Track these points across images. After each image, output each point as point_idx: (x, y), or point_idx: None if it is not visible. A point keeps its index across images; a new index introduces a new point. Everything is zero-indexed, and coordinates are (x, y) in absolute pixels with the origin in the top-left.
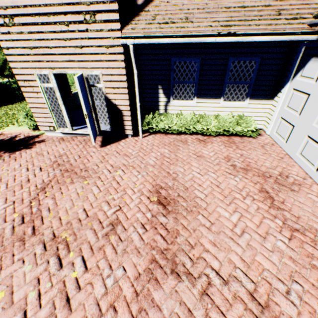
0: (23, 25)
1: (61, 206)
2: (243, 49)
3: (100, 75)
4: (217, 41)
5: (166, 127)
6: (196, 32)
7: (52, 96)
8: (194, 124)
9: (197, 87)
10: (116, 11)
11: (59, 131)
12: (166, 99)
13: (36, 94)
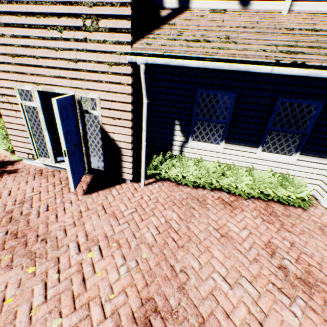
0: (5, 26)
1: None
2: (300, 88)
3: (97, 99)
4: (275, 72)
5: (179, 176)
6: (240, 56)
7: (38, 116)
8: (218, 178)
9: (227, 128)
10: (128, 17)
11: (38, 162)
12: (184, 138)
13: (14, 112)
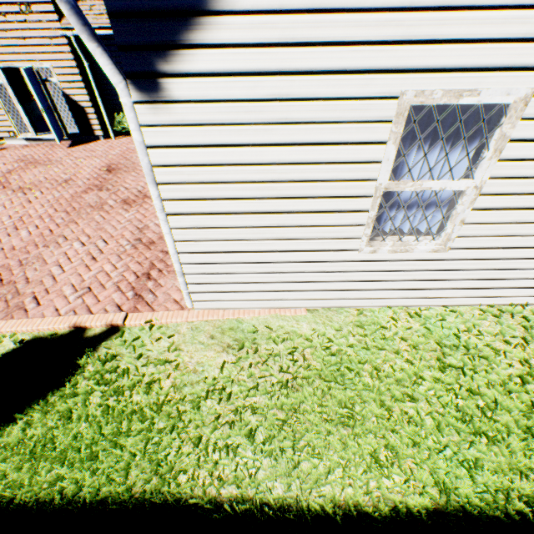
0: None
1: (26, 178)
2: None
3: (51, 68)
4: None
5: None
6: None
7: (5, 95)
8: None
9: None
10: (50, 3)
11: (21, 138)
12: None
13: None
